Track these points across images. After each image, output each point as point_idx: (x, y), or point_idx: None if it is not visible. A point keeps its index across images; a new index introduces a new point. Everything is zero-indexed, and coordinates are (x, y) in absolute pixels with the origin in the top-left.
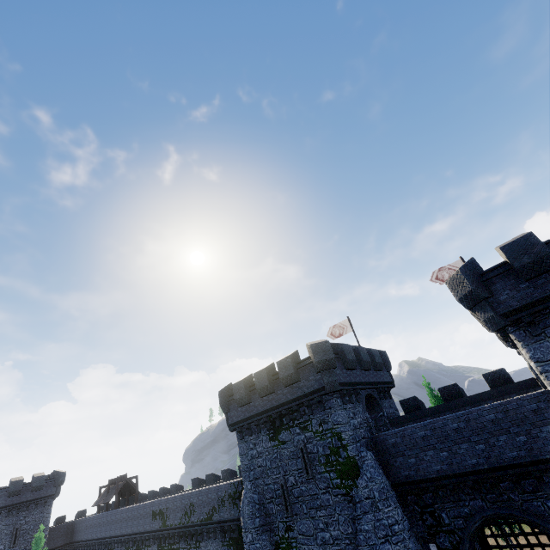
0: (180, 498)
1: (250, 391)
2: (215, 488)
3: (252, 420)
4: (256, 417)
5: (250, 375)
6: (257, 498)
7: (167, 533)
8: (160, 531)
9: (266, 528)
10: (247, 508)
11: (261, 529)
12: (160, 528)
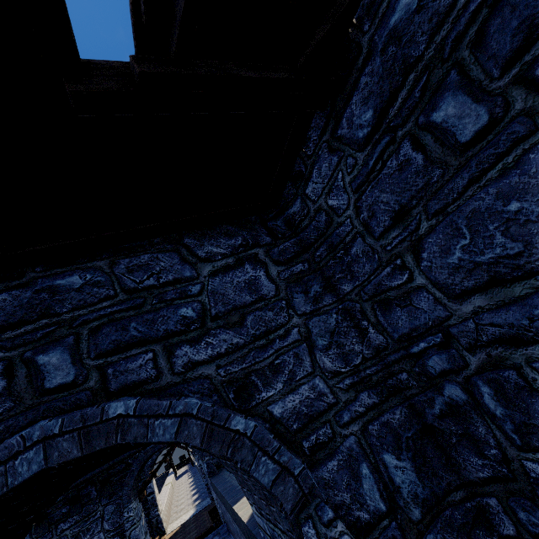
0: None
1: None
2: None
3: None
4: None
5: None
6: None
7: None
8: None
9: None
10: None
11: None
12: None
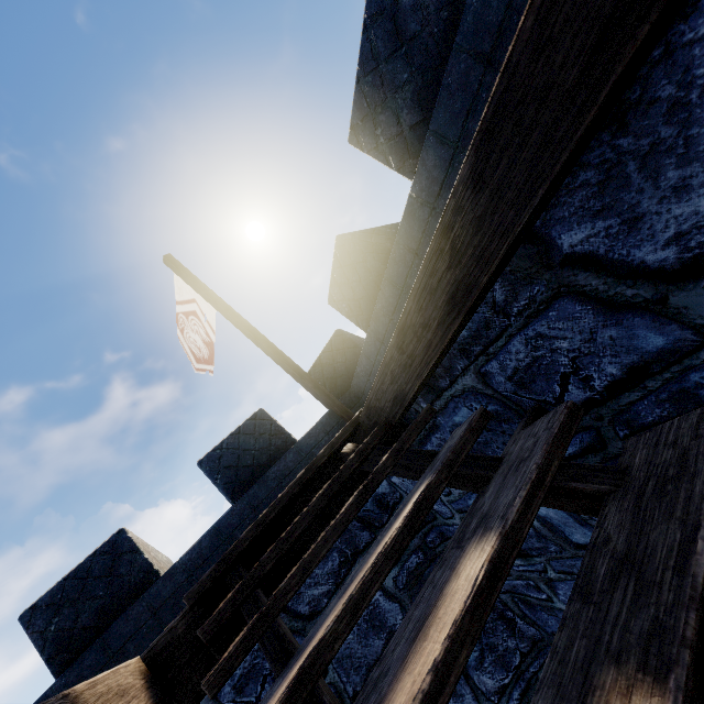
0: None
1: None
2: None
3: None
4: None
5: None
6: None
7: None
8: None
9: None
10: None
11: None
12: None
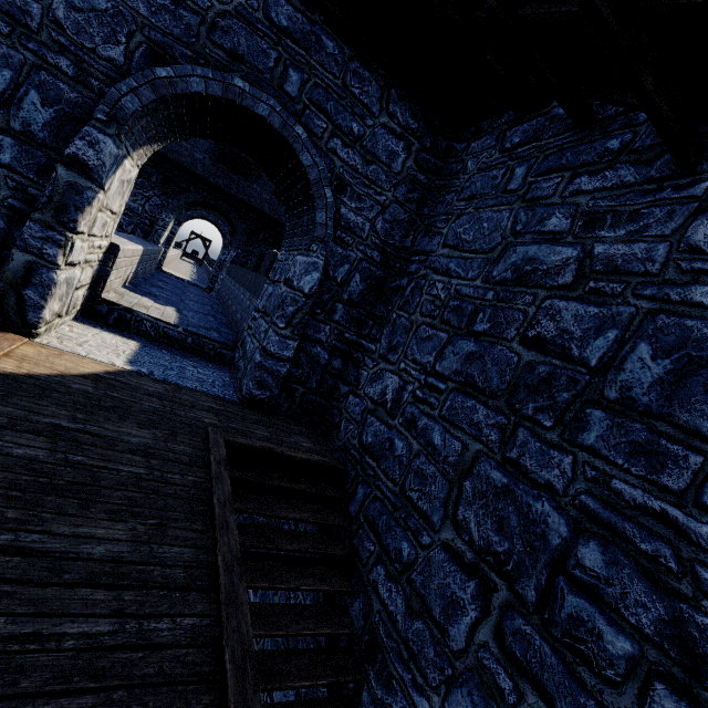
0: None
1: None
2: None
3: None
4: None
5: None
6: None
7: None
8: None
9: None
10: None
11: None
12: None
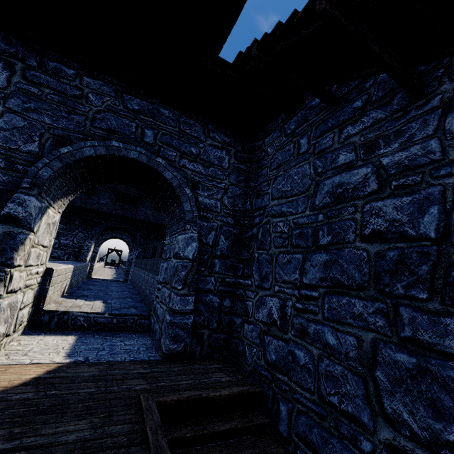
0: None
1: None
2: None
3: None
4: None
5: None
6: None
7: None
8: None
9: None
10: None
11: None
12: None
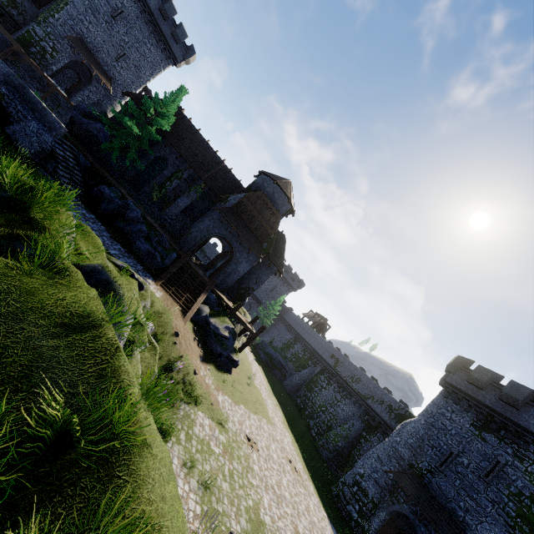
0: (355, 368)
1: (490, 384)
2: (383, 391)
3: (469, 399)
4: (476, 402)
5: (502, 375)
6: (422, 433)
7: (332, 371)
8: (329, 366)
9: (412, 451)
10: (410, 428)
11: (409, 447)
12: (330, 365)
